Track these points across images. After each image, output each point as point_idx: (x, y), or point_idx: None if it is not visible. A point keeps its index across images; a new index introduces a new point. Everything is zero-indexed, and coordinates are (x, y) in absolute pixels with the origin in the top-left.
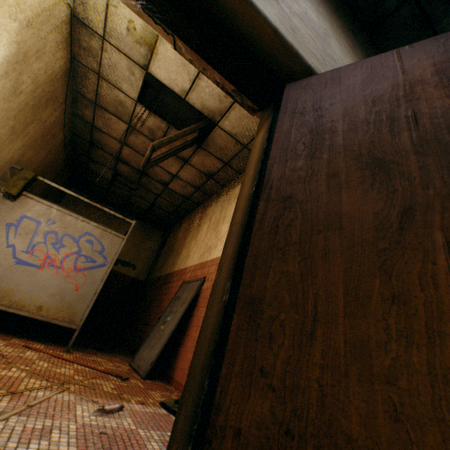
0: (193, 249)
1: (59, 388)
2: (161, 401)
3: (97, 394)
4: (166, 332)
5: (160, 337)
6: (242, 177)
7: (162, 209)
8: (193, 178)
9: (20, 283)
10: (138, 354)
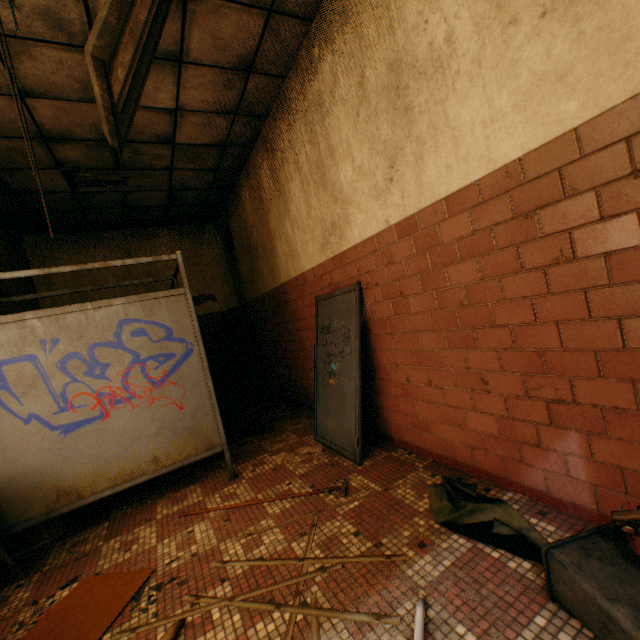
0: (298, 238)
1: (306, 615)
2: (440, 522)
3: (359, 581)
4: (348, 392)
5: (341, 399)
6: (323, 27)
7: (192, 190)
8: (215, 96)
9: (98, 452)
10: (320, 425)
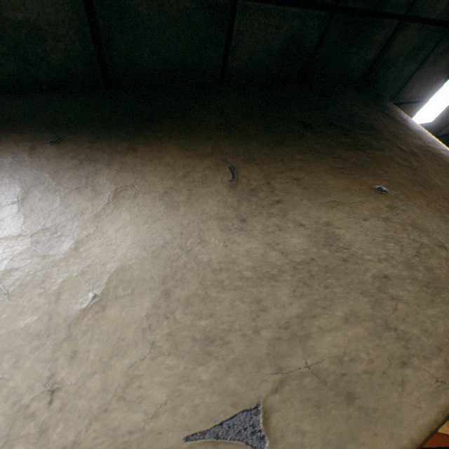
0: None
1: None
2: None
3: None
4: None
5: None
6: None
7: None
8: None
9: None
10: None
